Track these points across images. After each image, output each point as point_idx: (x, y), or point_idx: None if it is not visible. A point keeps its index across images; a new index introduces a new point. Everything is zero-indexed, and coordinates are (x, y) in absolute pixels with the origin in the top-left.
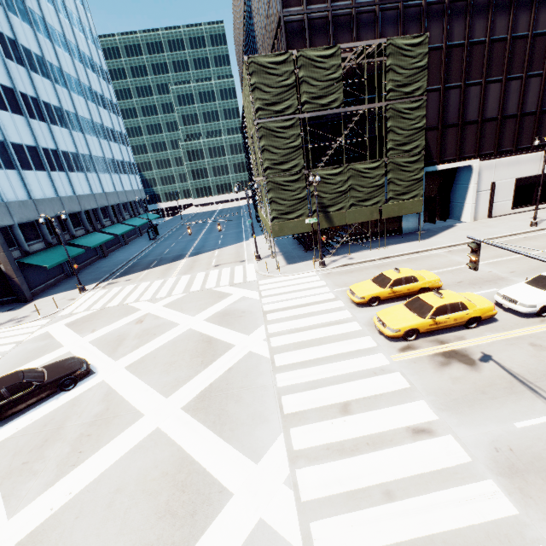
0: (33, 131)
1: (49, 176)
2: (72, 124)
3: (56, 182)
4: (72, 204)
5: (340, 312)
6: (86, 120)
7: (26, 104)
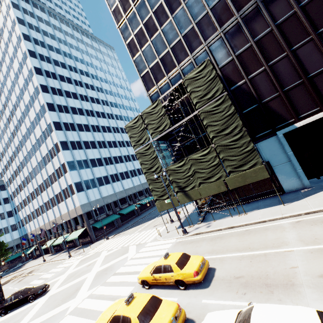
0: (107, 170)
1: (112, 185)
2: (126, 160)
3: (115, 186)
4: (121, 194)
5: (129, 288)
6: (134, 155)
7: (105, 161)
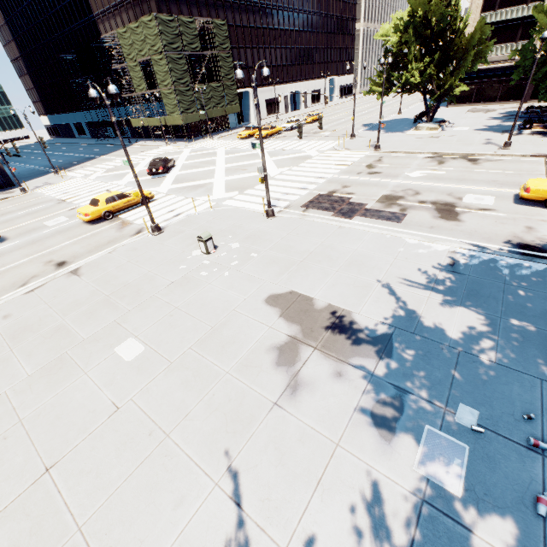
0: None
1: None
2: None
3: None
4: None
5: (241, 141)
6: None
7: None
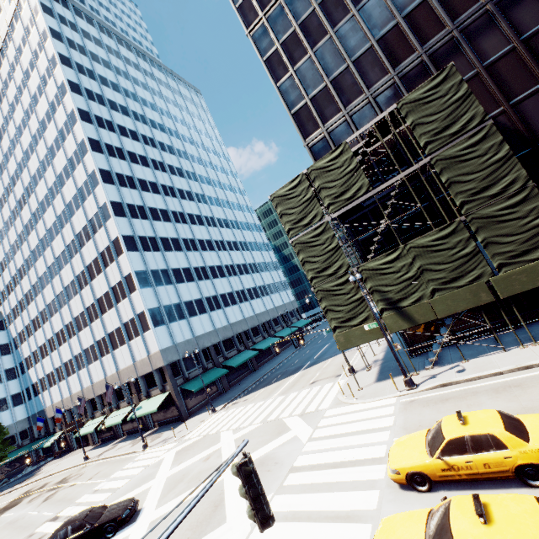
0: (200, 289)
1: (209, 315)
2: (230, 272)
3: (214, 318)
4: (225, 332)
5: (366, 493)
6: (241, 265)
7: (197, 273)
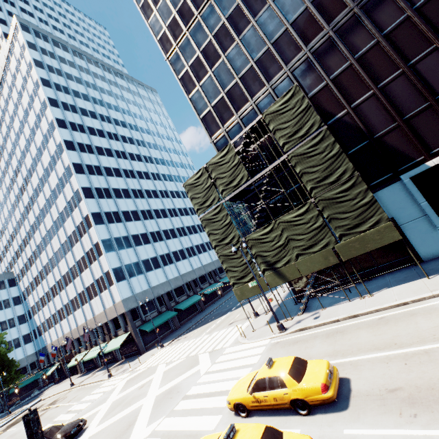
0: (155, 249)
1: (163, 269)
2: (181, 233)
3: (167, 271)
4: (177, 281)
5: (214, 417)
6: (191, 227)
7: (153, 236)
